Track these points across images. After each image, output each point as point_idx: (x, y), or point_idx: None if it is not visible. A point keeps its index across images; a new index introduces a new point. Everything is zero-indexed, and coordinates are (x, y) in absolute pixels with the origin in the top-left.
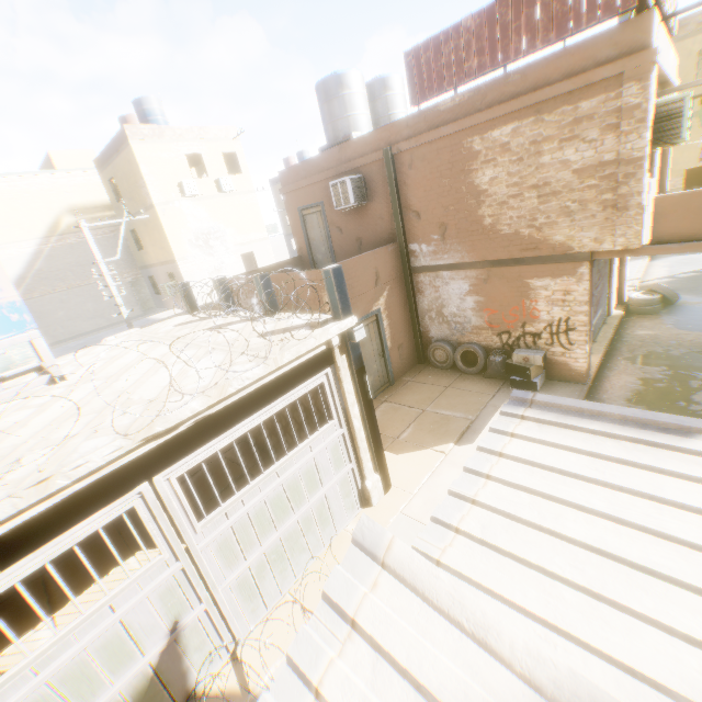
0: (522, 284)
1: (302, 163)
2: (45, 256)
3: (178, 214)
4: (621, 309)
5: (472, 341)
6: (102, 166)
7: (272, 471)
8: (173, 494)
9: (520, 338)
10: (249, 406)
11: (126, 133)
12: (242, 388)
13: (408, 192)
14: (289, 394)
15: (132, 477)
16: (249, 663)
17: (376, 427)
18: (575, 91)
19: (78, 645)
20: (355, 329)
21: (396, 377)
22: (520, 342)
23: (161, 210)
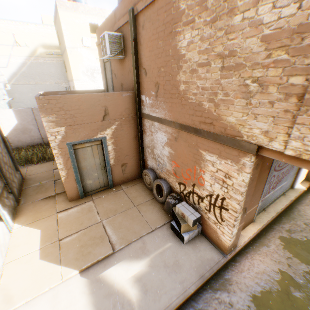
0: (197, 152)
1: (102, 24)
2: (27, 65)
3: (79, 55)
4: (305, 186)
5: (165, 179)
6: (55, 24)
7: None
8: None
9: (190, 193)
10: None
11: (56, 4)
12: None
13: (142, 51)
14: None
15: None
16: None
17: None
18: None
19: None
20: None
21: (116, 184)
22: (190, 196)
23: (70, 51)
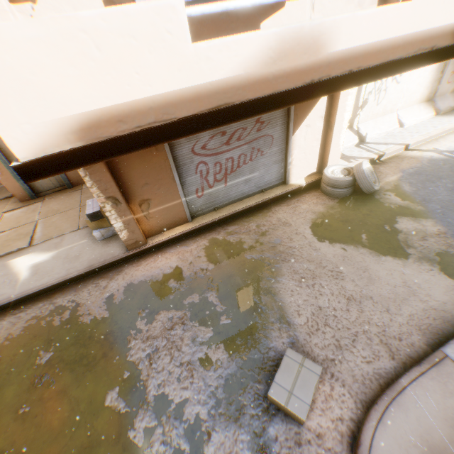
0: None
1: None
2: None
3: None
4: (309, 180)
5: None
6: None
7: None
8: None
9: None
10: None
11: None
12: None
13: None
14: None
15: None
16: None
17: None
18: None
19: None
20: None
21: (77, 183)
22: None
23: None
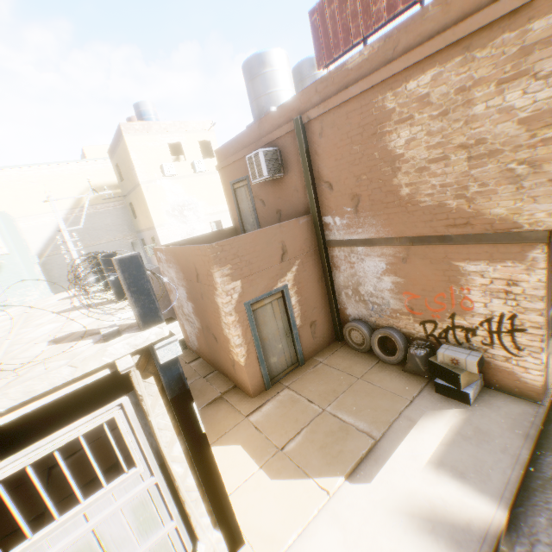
0: (449, 267)
1: (231, 141)
2: (70, 222)
3: (159, 190)
4: None
5: (391, 325)
6: (111, 155)
7: None
8: None
9: (448, 330)
10: None
11: (121, 128)
12: None
13: (320, 162)
14: (31, 448)
15: None
16: None
17: (214, 468)
18: (521, 9)
19: None
20: (159, 345)
21: (307, 357)
22: (448, 336)
23: (145, 187)
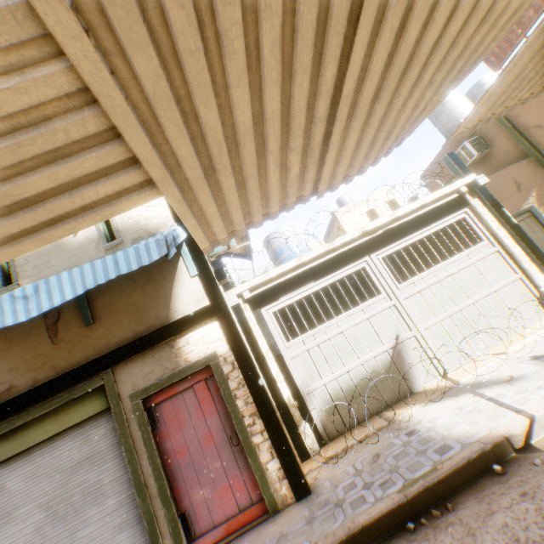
0: None
1: (432, 161)
2: None
3: None
4: None
5: None
6: (326, 239)
7: (439, 266)
8: (381, 266)
9: None
10: (412, 226)
11: (335, 214)
12: (405, 217)
13: (520, 119)
14: (438, 223)
15: (361, 252)
16: (455, 376)
17: (531, 244)
18: None
19: (352, 322)
20: (476, 178)
21: None
22: None
23: None
